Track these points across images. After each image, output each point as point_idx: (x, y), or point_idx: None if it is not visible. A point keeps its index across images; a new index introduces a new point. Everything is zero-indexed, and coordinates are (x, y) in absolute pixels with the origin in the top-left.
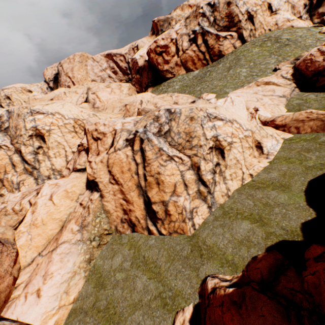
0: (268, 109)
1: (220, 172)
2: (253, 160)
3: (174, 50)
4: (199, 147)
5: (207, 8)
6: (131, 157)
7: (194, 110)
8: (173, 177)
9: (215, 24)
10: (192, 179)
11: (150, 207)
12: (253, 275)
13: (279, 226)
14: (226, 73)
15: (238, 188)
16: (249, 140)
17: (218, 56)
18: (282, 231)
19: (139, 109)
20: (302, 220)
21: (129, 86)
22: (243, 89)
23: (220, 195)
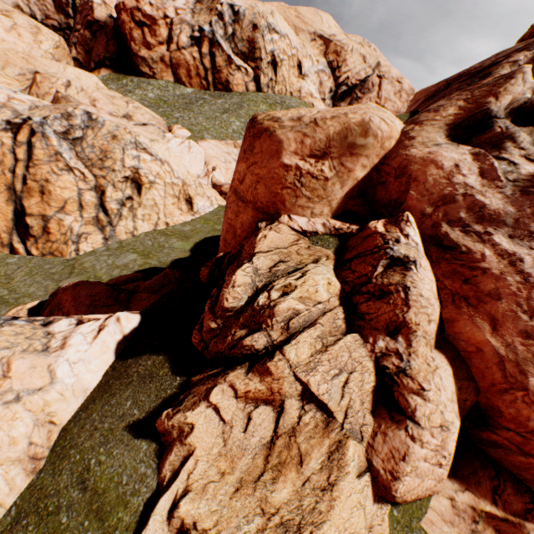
0: (228, 175)
1: (131, 208)
2: (176, 211)
3: (166, 36)
4: (113, 171)
5: (229, 10)
6: (10, 148)
7: (121, 130)
8: (67, 192)
9: (232, 40)
10: (92, 202)
11: (23, 220)
12: (110, 282)
13: (158, 260)
14: (220, 115)
15: (149, 232)
16: (176, 188)
17: (224, 87)
18: (157, 263)
19: (60, 93)
20: (177, 258)
21: (60, 42)
22: (220, 143)
23: (124, 231)
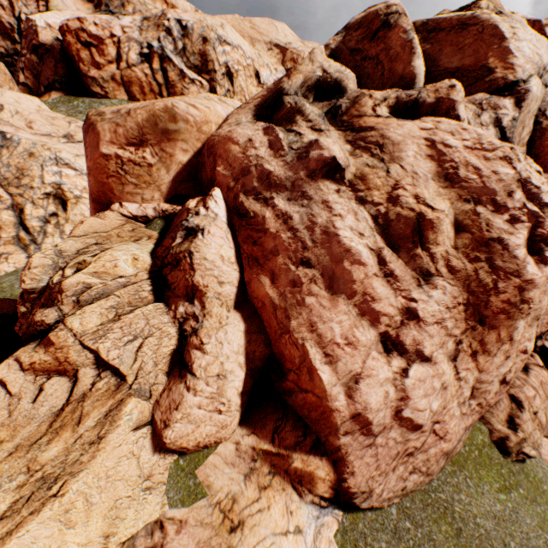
0: None
1: (57, 225)
2: None
3: (115, 55)
4: (31, 188)
5: (176, 26)
6: None
7: (39, 147)
8: None
9: (184, 55)
10: (11, 221)
11: None
12: None
13: None
14: None
15: None
16: None
17: None
18: None
19: None
20: None
21: None
22: None
23: None
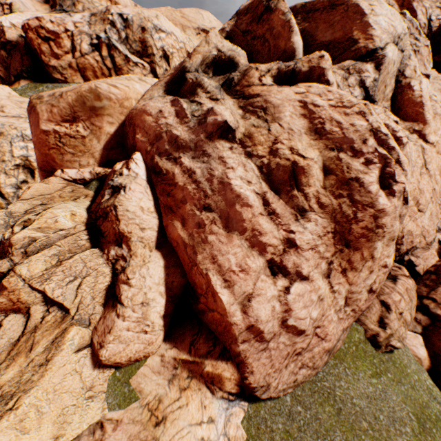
0: None
1: None
2: None
3: (70, 46)
4: (3, 161)
5: (119, 19)
6: None
7: (7, 127)
8: None
9: (127, 43)
10: None
11: None
12: None
13: None
14: None
15: None
16: None
17: None
18: None
19: None
20: None
21: None
22: None
23: None
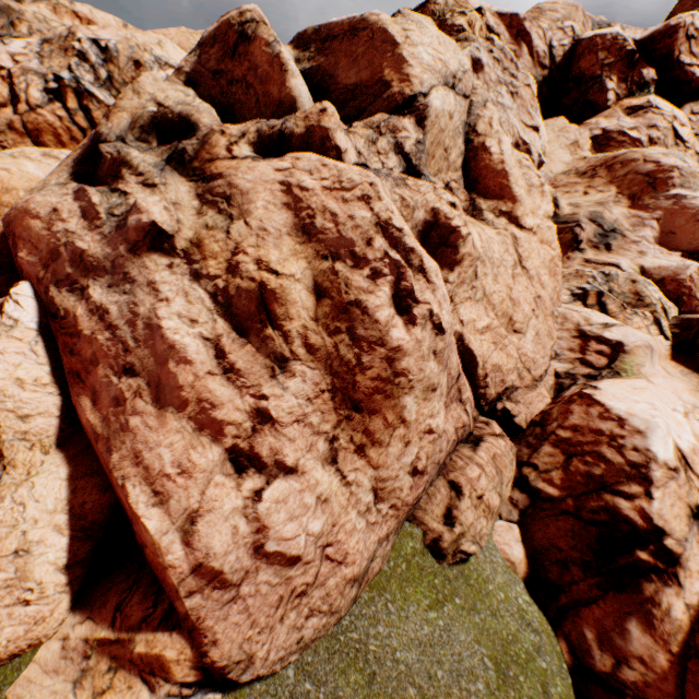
0: None
1: None
2: None
3: (8, 94)
4: None
5: (93, 48)
6: None
7: None
8: None
9: (112, 86)
10: None
11: None
12: None
13: None
14: None
15: None
16: None
17: None
18: None
19: None
20: None
21: None
22: None
23: None
